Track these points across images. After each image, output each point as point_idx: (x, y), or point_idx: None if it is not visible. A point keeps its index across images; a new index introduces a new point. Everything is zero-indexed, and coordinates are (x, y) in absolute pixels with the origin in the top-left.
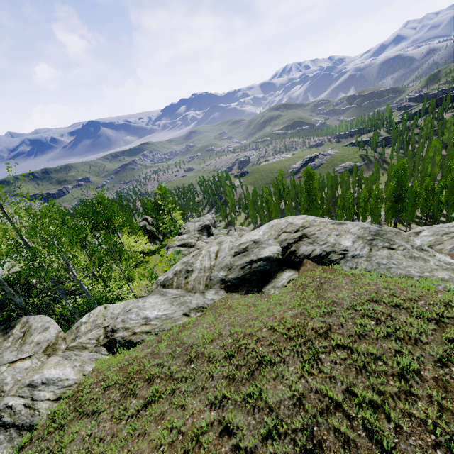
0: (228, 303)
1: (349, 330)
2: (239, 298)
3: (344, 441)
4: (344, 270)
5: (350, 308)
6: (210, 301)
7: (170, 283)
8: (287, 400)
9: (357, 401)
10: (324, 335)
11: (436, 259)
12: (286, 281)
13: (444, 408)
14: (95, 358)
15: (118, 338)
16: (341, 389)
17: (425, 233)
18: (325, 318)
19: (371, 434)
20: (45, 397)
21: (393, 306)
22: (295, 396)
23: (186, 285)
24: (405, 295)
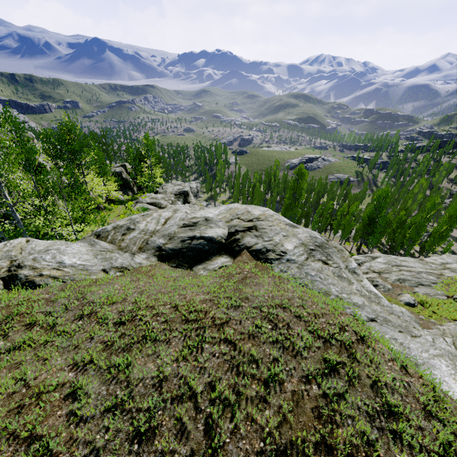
0: (153, 271)
1: (244, 328)
2: (167, 269)
3: (180, 430)
4: (273, 271)
5: (258, 307)
6: (137, 264)
7: (105, 235)
8: (149, 379)
9: (213, 395)
10: (219, 327)
11: (361, 284)
12: (219, 266)
13: (286, 420)
14: None
15: (20, 275)
16: (205, 381)
17: (380, 259)
18: (230, 311)
19: (209, 429)
20: None
21: (296, 316)
22: (159, 378)
23: (120, 242)
24: (313, 309)
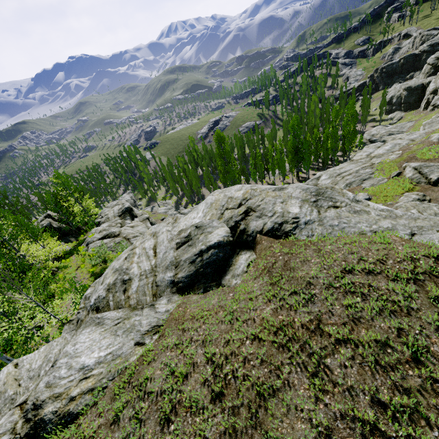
0: (188, 311)
1: (341, 317)
2: (198, 300)
3: None
4: (303, 241)
5: (329, 286)
6: (164, 314)
7: (105, 304)
8: None
9: (389, 413)
10: (318, 331)
11: (371, 208)
12: (246, 266)
13: None
14: None
15: (47, 417)
16: (367, 402)
17: (323, 177)
18: (310, 308)
19: None
20: None
21: (367, 273)
22: (321, 434)
23: (127, 301)
24: (372, 257)
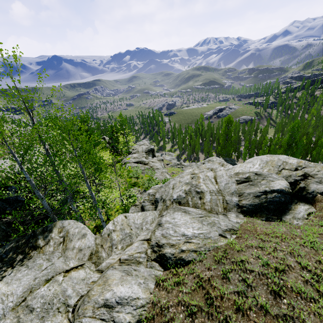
0: (258, 228)
1: None
2: (264, 224)
3: None
4: None
5: None
6: (236, 224)
7: (185, 201)
8: None
9: None
10: None
11: None
12: (306, 214)
13: None
14: (154, 275)
15: (167, 254)
16: None
17: None
18: None
19: None
20: (125, 320)
21: None
22: None
23: (203, 205)
24: None
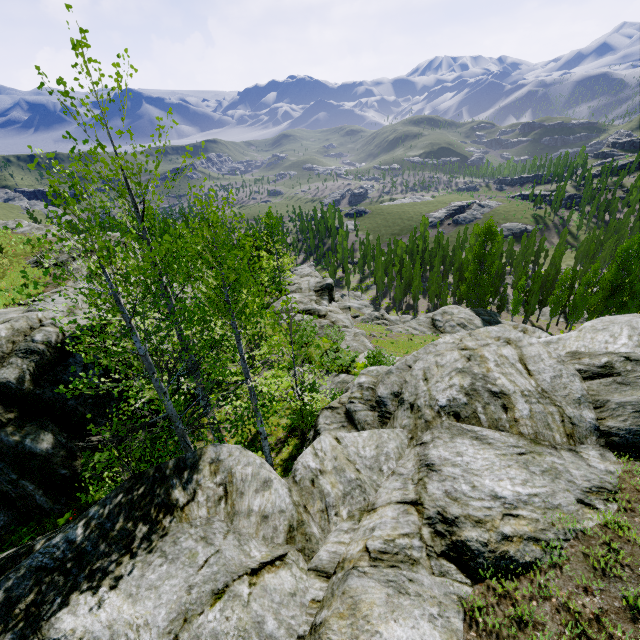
0: None
1: None
2: None
3: None
4: None
5: None
6: (608, 475)
7: (470, 413)
8: None
9: None
10: None
11: None
12: None
13: None
14: (455, 594)
15: (472, 544)
16: None
17: None
18: None
19: None
20: None
21: None
22: None
23: (514, 425)
24: None
